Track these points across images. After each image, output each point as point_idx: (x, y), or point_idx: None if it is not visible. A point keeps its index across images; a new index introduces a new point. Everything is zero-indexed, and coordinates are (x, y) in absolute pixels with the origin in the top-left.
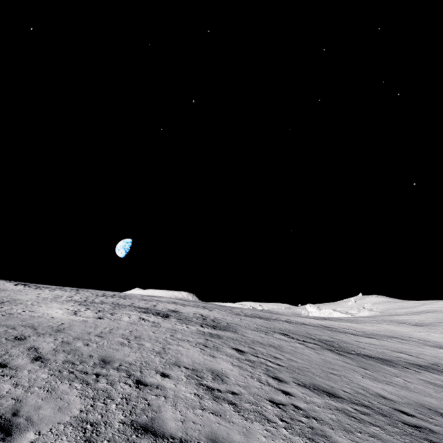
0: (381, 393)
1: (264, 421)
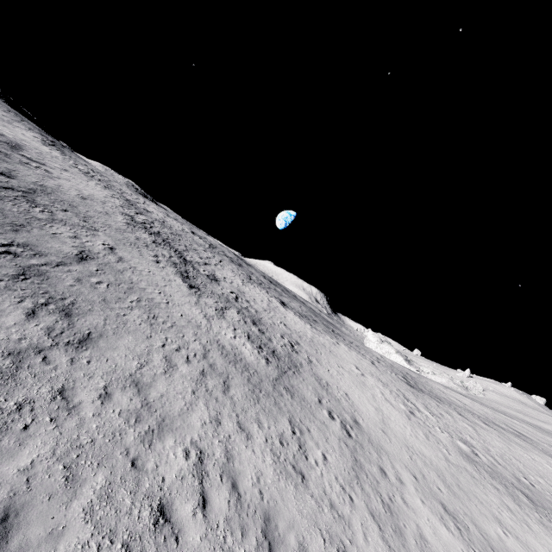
0: None
1: None
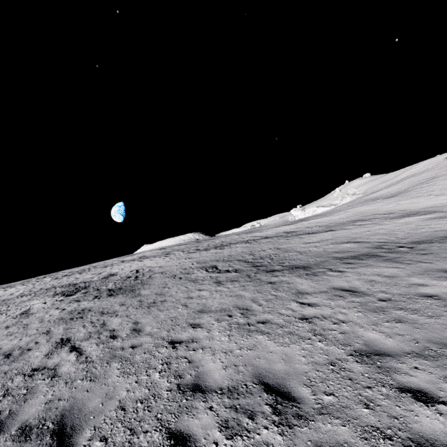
0: (207, 372)
1: None
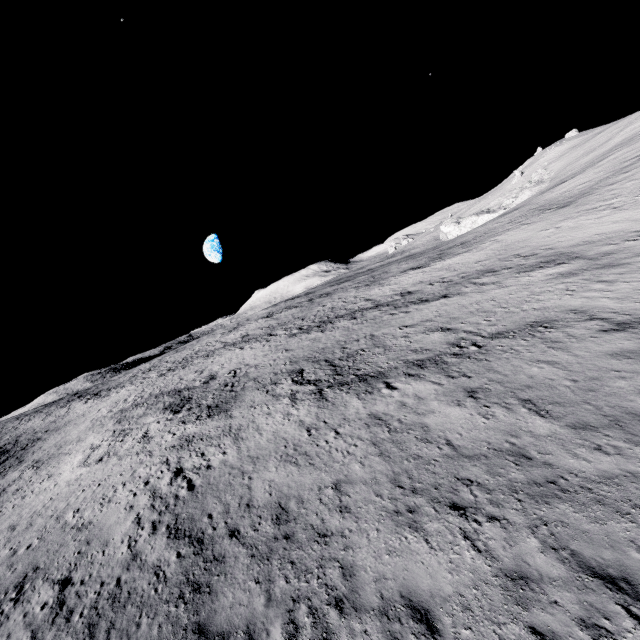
0: (255, 496)
1: (63, 624)
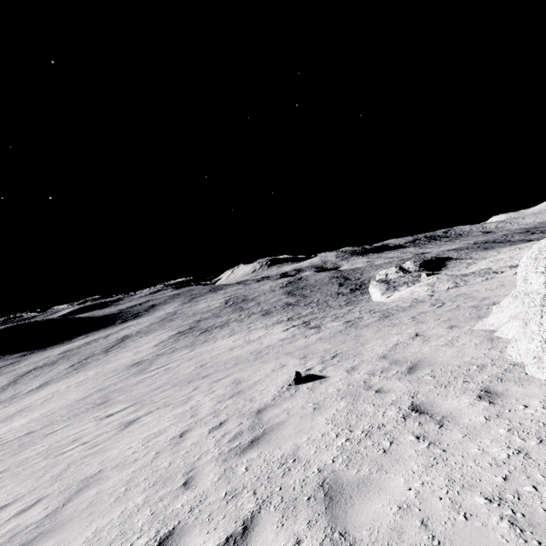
0: None
1: None
